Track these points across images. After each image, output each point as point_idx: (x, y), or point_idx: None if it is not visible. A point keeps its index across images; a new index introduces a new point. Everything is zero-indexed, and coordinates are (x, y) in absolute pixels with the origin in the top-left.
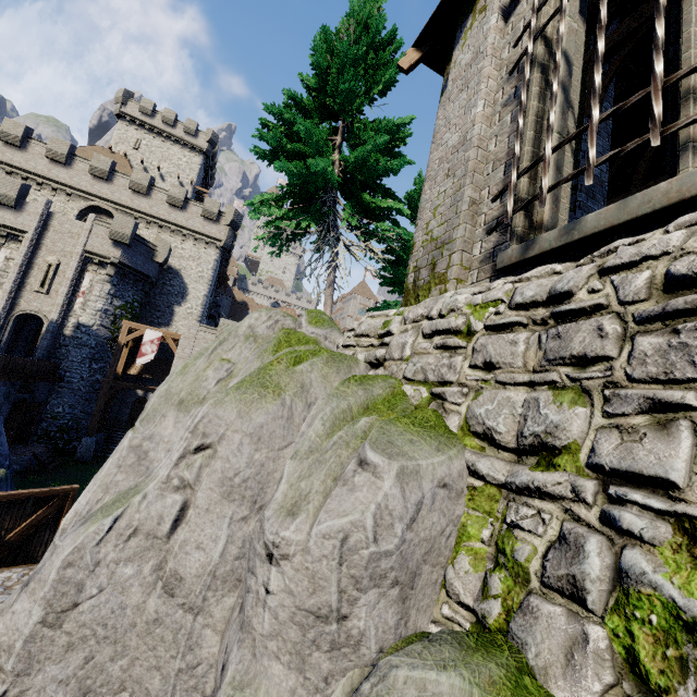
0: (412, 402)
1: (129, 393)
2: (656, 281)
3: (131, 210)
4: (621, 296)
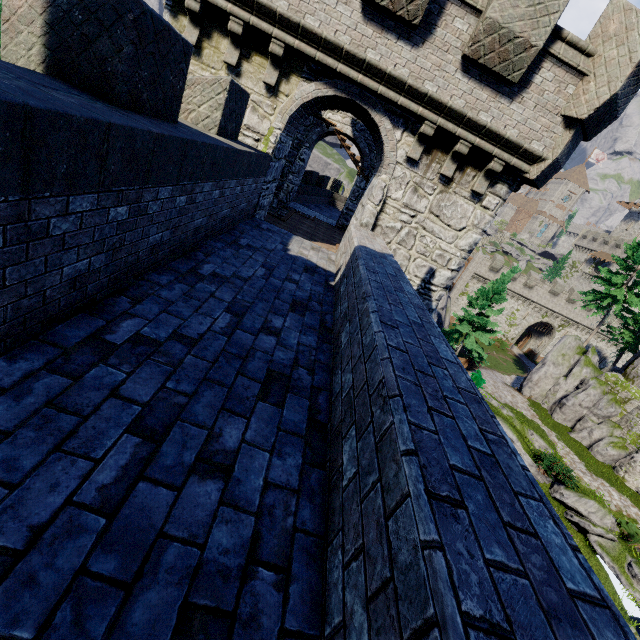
0: (617, 399)
1: None
2: None
3: None
4: None
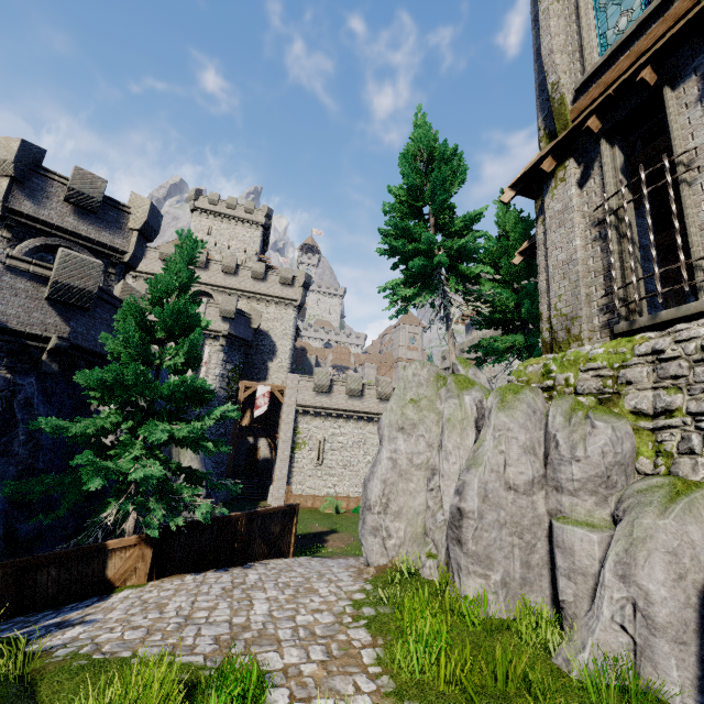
0: (586, 404)
1: (242, 442)
2: (697, 347)
3: (225, 289)
4: (685, 353)
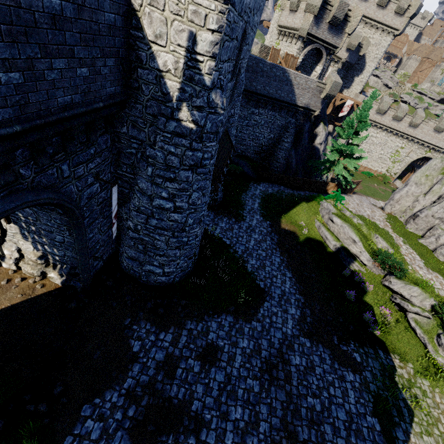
0: None
1: None
2: None
3: None
4: None
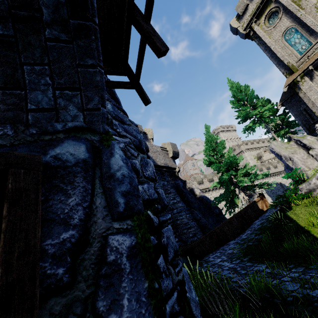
0: None
1: None
2: None
3: None
4: None
